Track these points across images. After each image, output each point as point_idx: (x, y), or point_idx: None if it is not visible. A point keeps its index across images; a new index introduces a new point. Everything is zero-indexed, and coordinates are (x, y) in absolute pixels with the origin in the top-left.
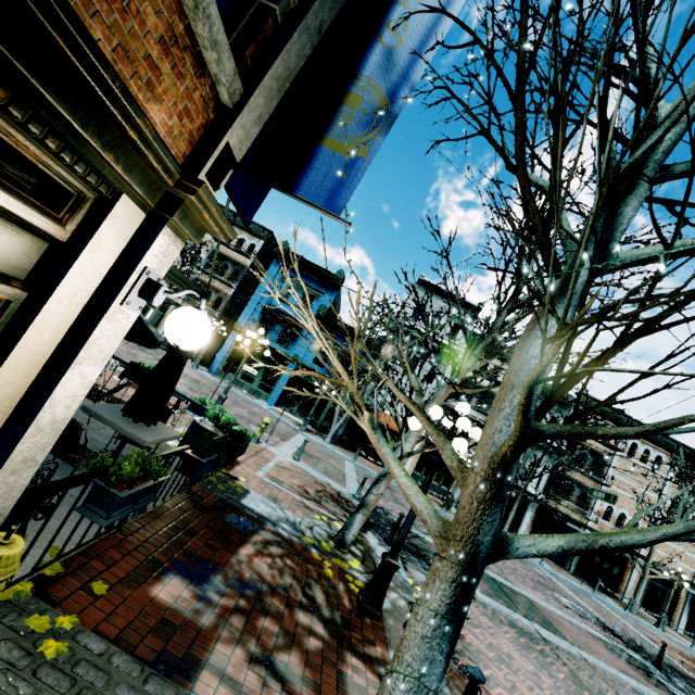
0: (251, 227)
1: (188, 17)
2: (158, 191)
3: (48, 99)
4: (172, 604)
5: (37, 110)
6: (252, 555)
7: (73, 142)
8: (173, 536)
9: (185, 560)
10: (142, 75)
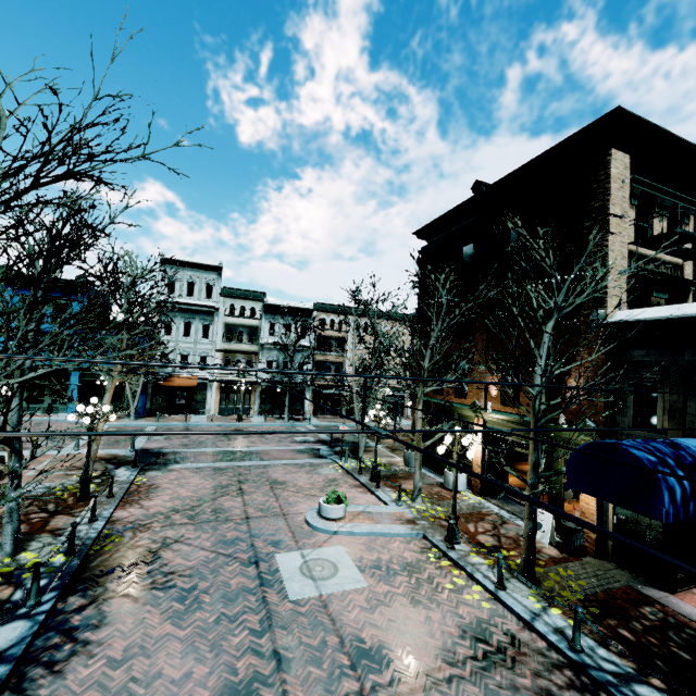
0: None
1: None
2: None
3: None
4: None
5: None
6: None
7: None
8: None
9: None
10: None
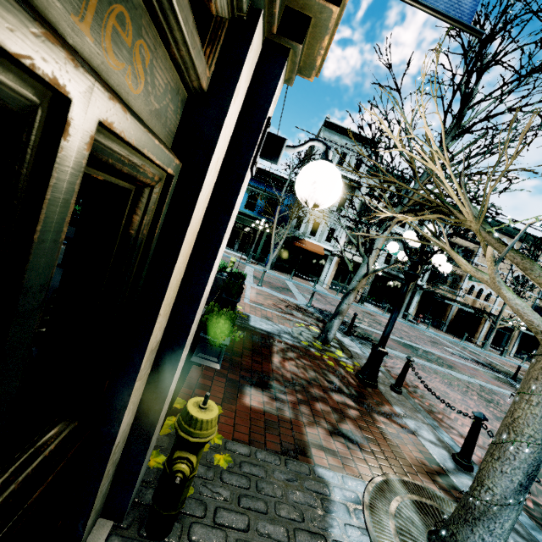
0: None
1: None
2: (282, 7)
3: None
4: (261, 408)
5: None
6: (281, 361)
7: None
8: (228, 359)
9: (247, 375)
10: None
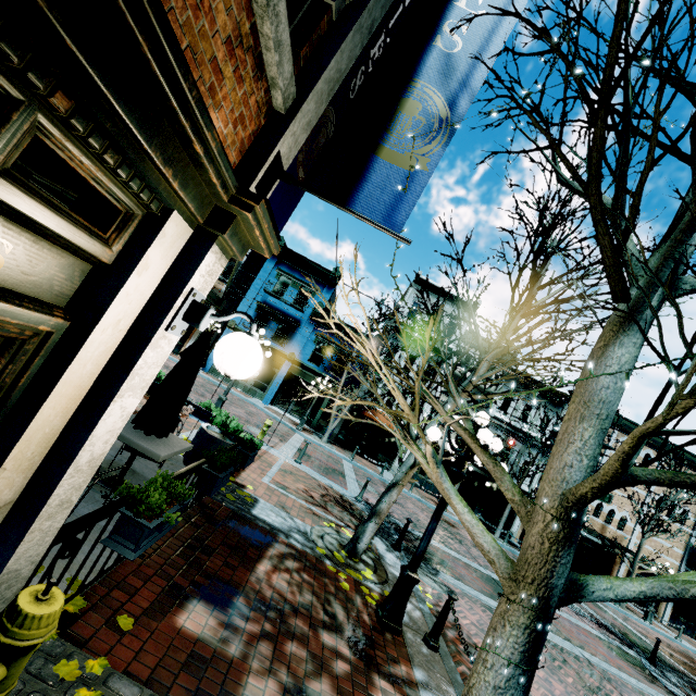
0: None
1: (254, 15)
2: (208, 206)
3: (117, 110)
4: (198, 634)
5: (102, 122)
6: (270, 571)
7: (133, 157)
8: (190, 556)
9: (205, 583)
10: (206, 80)
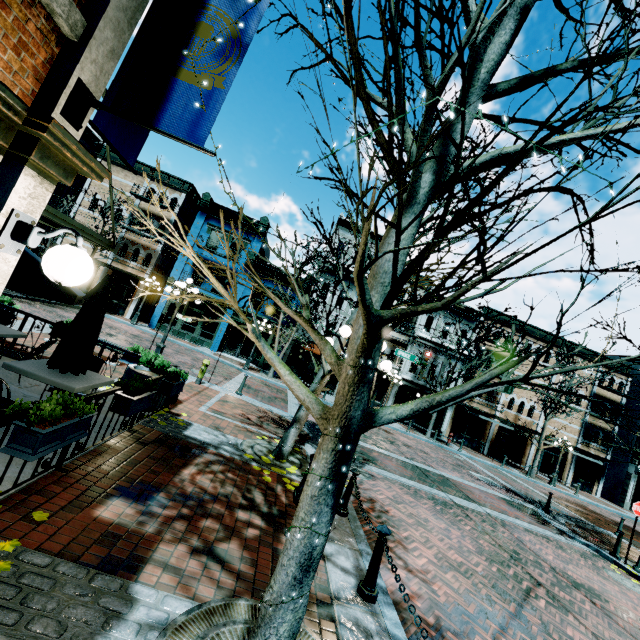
0: (170, 181)
1: None
2: (8, 131)
3: None
4: (116, 520)
5: None
6: (194, 474)
7: None
8: (115, 468)
9: (127, 485)
10: None
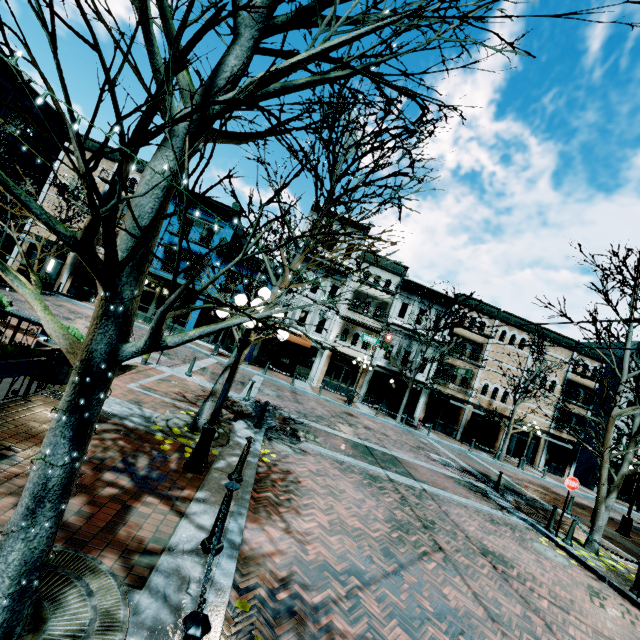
0: (141, 166)
1: None
2: None
3: None
4: None
5: None
6: None
7: None
8: None
9: None
10: None
